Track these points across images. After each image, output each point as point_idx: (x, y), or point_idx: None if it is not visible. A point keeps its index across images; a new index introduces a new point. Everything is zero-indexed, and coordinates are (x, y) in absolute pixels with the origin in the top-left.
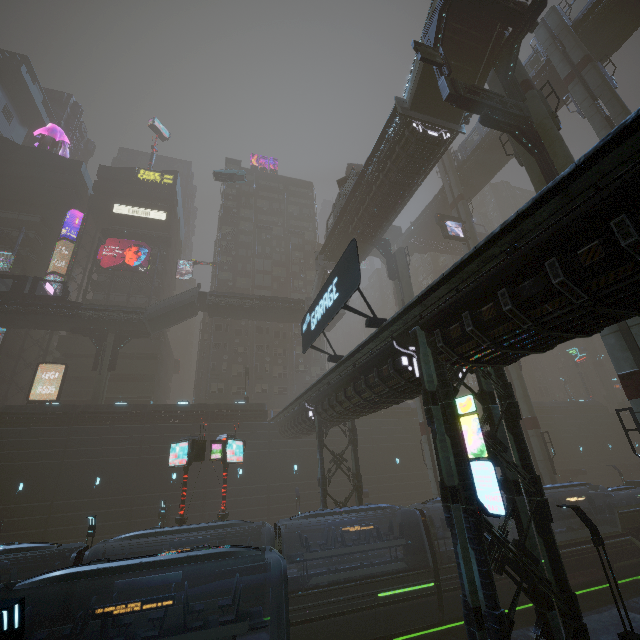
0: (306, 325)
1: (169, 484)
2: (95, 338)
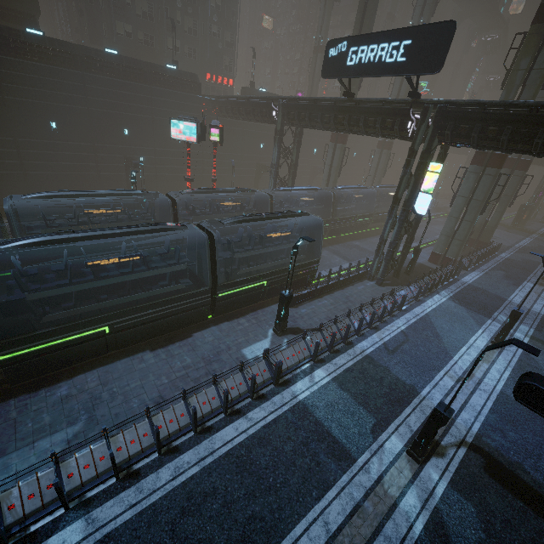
0: (337, 52)
1: (123, 139)
2: None
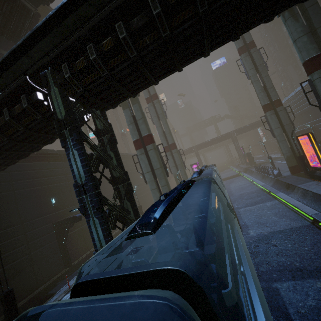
0: None
1: None
2: None
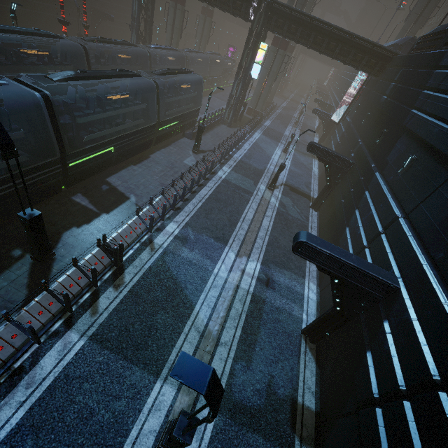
0: None
1: None
2: None
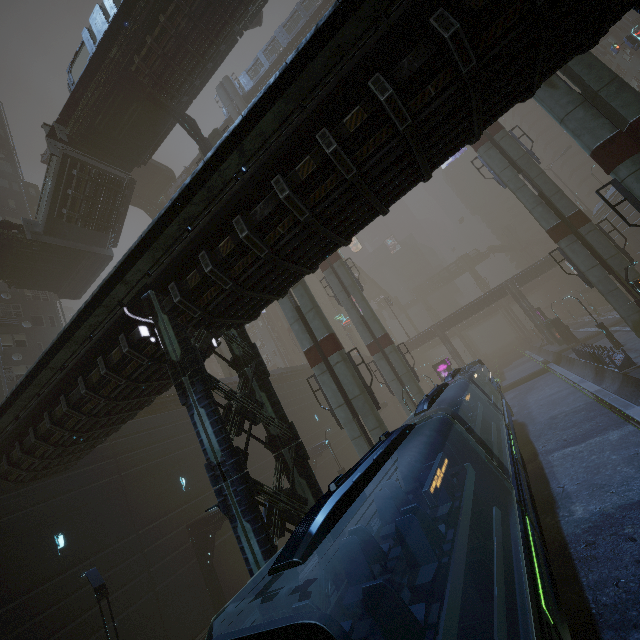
0: None
1: None
2: None
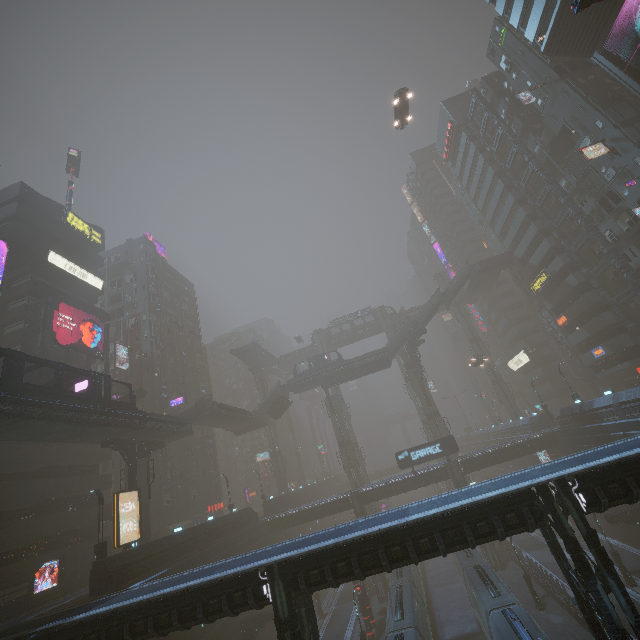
0: (404, 456)
1: None
2: (129, 452)
